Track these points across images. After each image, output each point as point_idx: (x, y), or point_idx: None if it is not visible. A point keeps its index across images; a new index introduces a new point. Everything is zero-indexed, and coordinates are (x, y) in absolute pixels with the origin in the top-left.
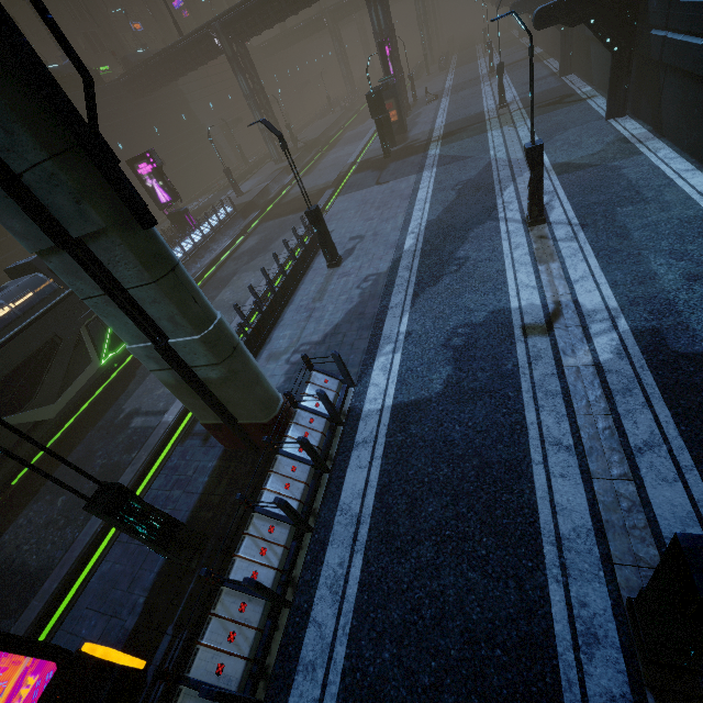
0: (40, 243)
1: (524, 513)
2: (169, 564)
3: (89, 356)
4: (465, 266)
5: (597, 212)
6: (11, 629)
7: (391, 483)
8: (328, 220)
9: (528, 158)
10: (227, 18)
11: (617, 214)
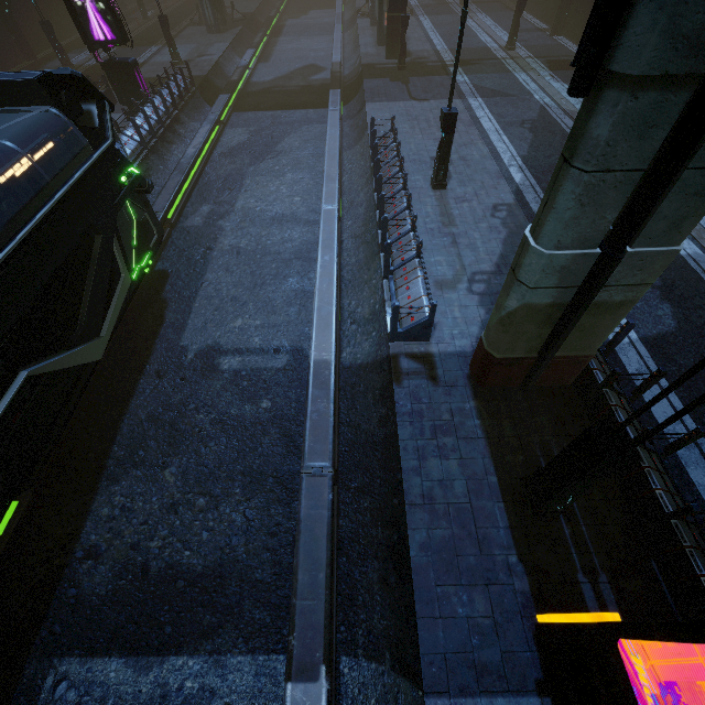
0: (683, 60)
1: None
2: (515, 515)
3: (117, 266)
4: None
5: None
6: (293, 644)
7: (699, 408)
8: (378, 129)
9: None
10: None
11: None
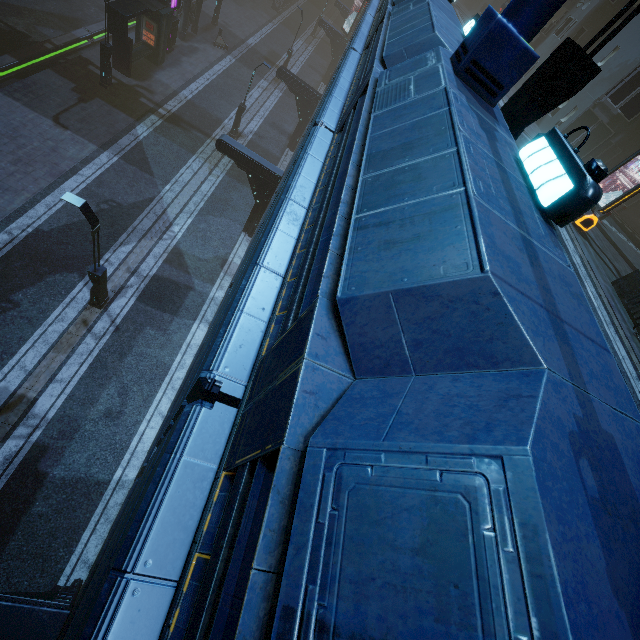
0: None
1: None
2: None
3: None
4: (5, 314)
5: (137, 322)
6: None
7: None
8: None
9: (90, 276)
10: None
11: (142, 333)
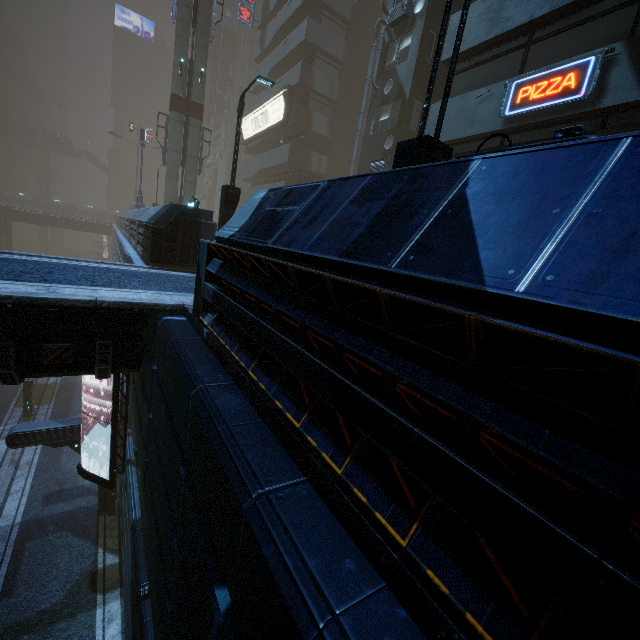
0: None
1: (6, 407)
2: None
3: None
4: None
5: None
6: None
7: None
8: None
9: None
10: None
11: None
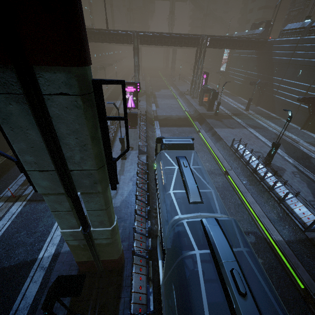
0: None
1: None
2: None
3: None
4: None
5: None
6: None
7: None
8: (226, 139)
9: None
10: (143, 33)
11: None
